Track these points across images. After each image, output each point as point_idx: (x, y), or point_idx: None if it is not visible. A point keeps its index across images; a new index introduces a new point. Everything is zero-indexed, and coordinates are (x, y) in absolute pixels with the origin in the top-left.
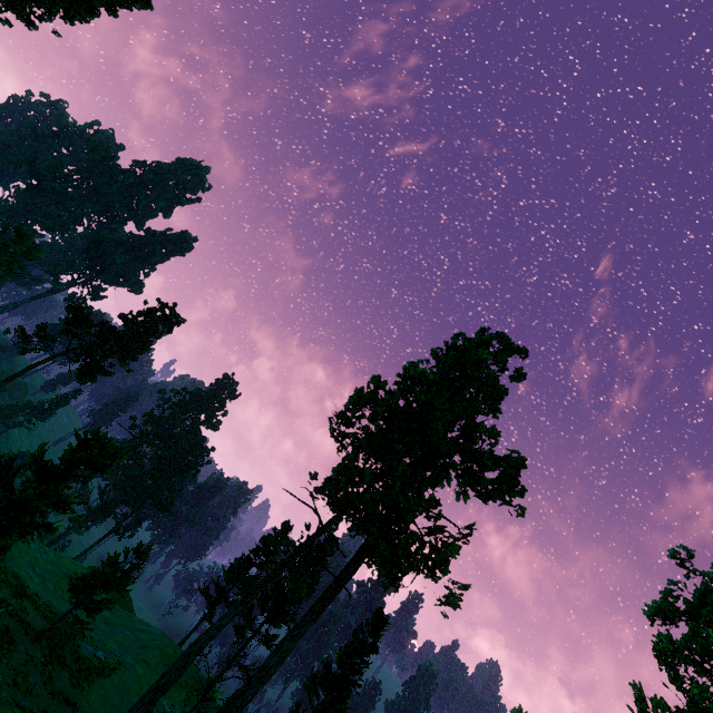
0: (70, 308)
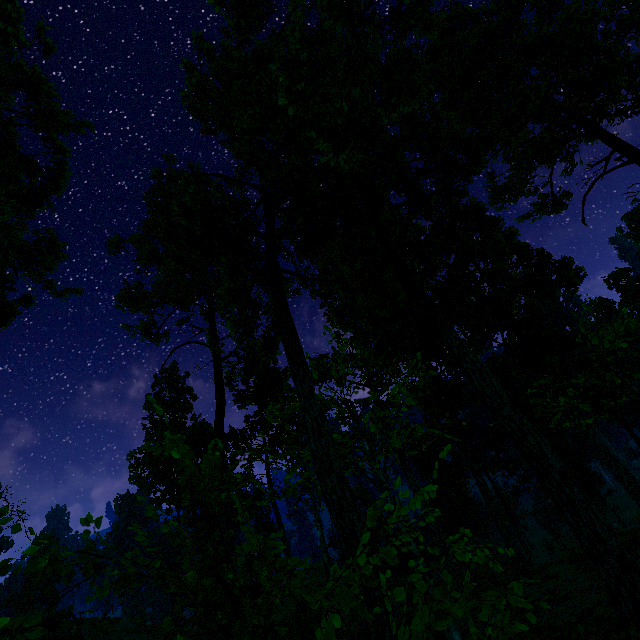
0: None
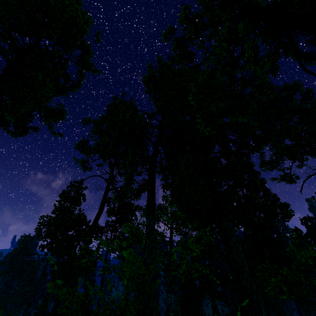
0: None
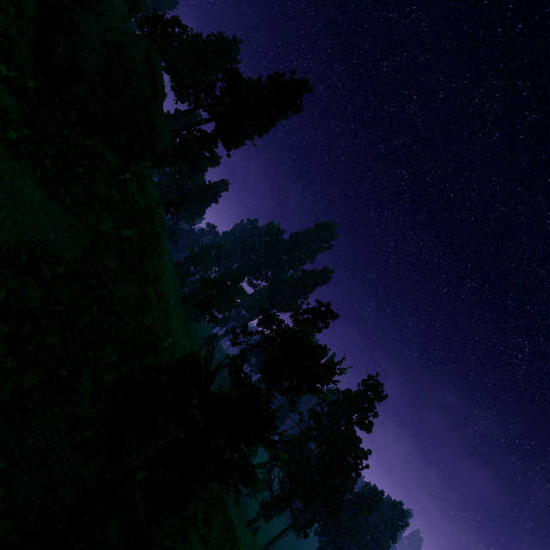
0: (261, 311)
